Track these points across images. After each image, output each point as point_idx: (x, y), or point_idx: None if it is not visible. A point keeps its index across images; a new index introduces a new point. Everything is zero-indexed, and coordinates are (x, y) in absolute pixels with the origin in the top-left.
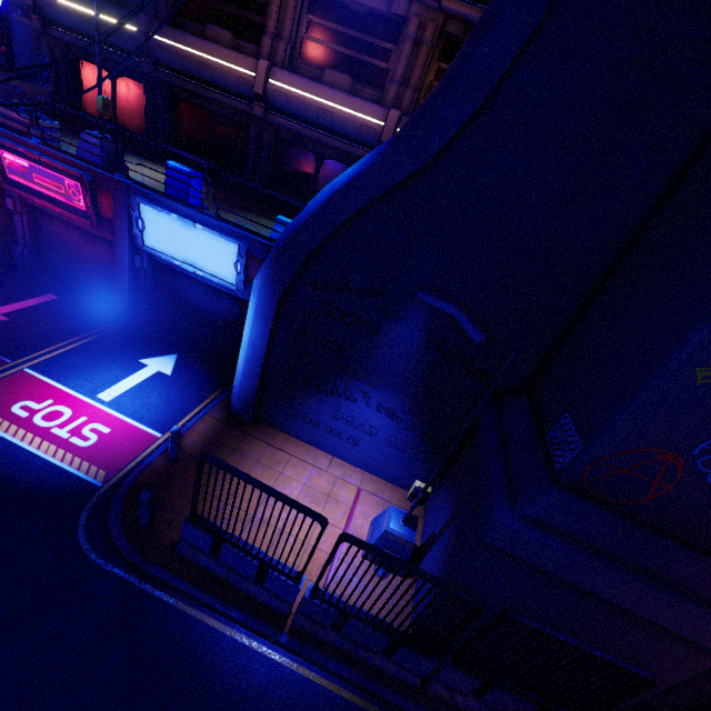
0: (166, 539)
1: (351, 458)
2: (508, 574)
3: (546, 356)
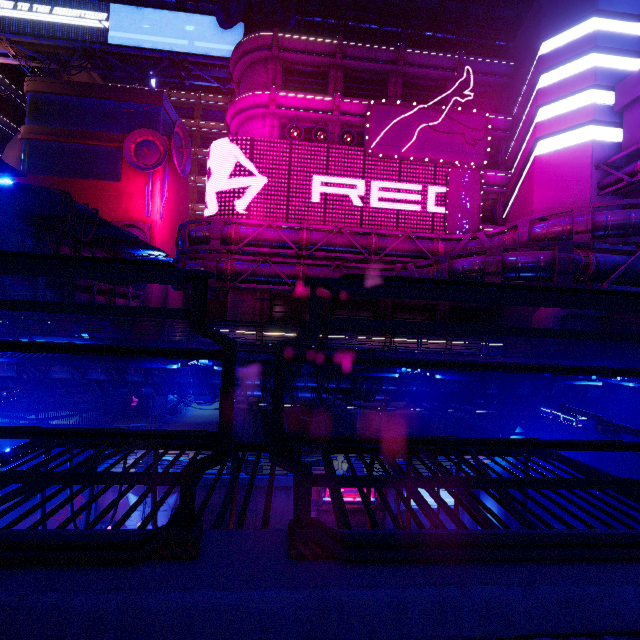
0: None
1: None
2: None
3: None
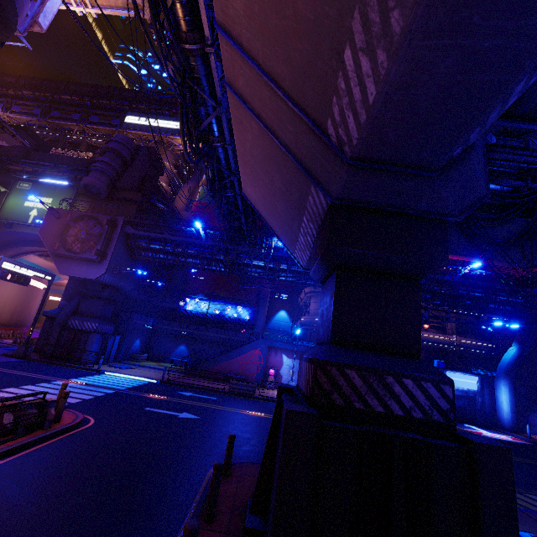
0: None
1: None
2: None
3: None
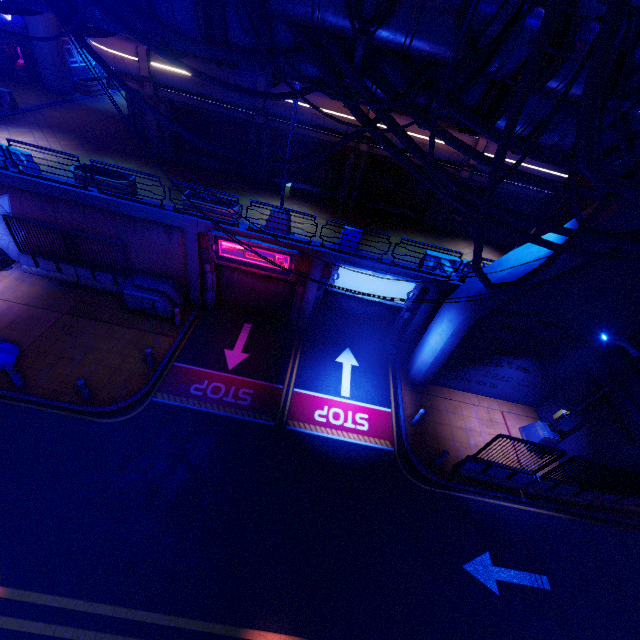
0: (446, 469)
1: (489, 394)
2: (638, 453)
3: (635, 333)
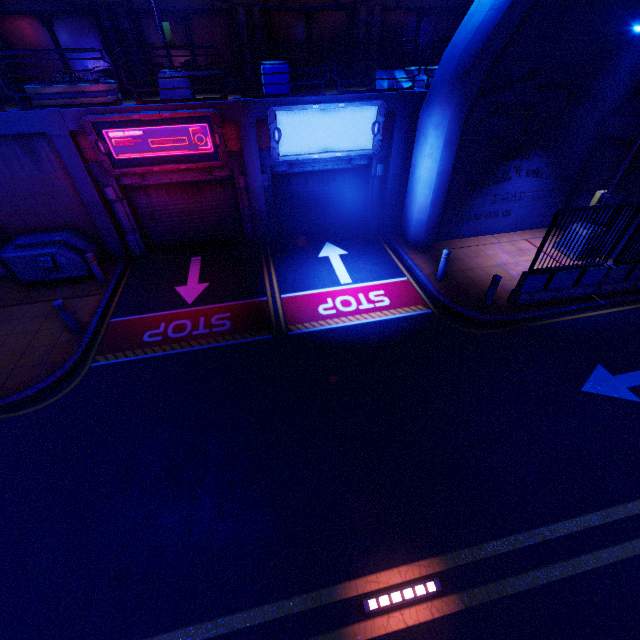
0: (502, 305)
1: (504, 228)
2: None
3: None
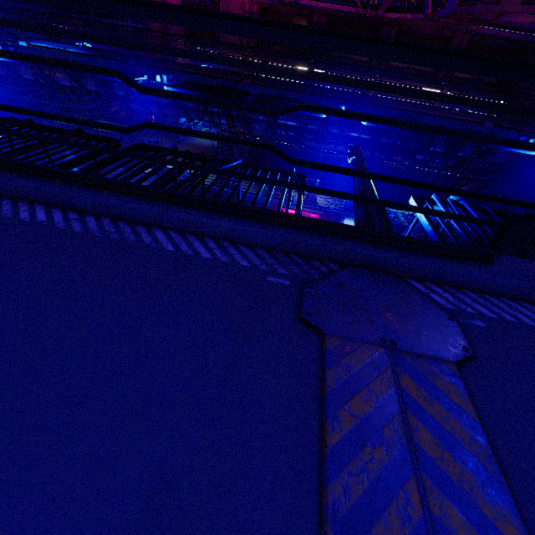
0: None
1: None
2: None
3: None
